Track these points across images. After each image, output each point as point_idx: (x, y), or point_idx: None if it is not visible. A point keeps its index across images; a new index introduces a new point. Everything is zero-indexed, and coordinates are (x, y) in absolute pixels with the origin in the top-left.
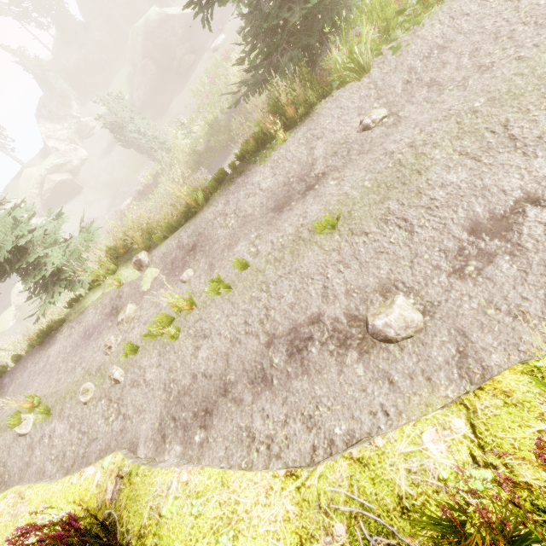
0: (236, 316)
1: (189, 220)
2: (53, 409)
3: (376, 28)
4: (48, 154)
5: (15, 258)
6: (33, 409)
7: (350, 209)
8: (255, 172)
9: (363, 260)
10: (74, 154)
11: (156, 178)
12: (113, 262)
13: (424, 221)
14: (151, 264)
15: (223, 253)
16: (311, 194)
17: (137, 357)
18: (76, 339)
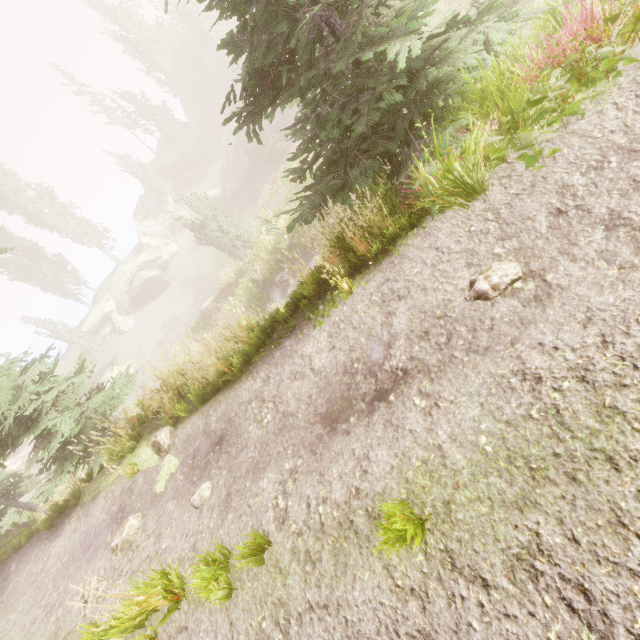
0: None
1: (225, 388)
2: None
3: (494, 123)
4: (142, 250)
5: (24, 426)
6: None
7: (447, 496)
8: (308, 336)
9: None
10: (165, 249)
11: (238, 276)
12: (134, 433)
13: None
14: (172, 448)
15: (246, 481)
16: (382, 411)
17: None
18: (76, 542)
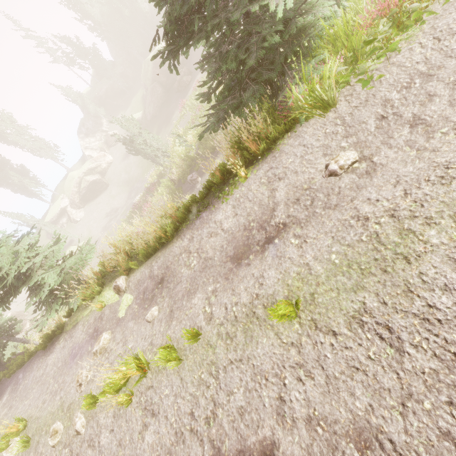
0: (184, 399)
1: (162, 248)
2: (32, 438)
3: (342, 57)
4: (85, 160)
5: (21, 280)
6: (20, 431)
7: (312, 290)
8: (218, 209)
9: (331, 373)
10: (103, 159)
11: (159, 178)
12: (99, 282)
13: (419, 339)
14: (127, 289)
15: (183, 301)
16: (270, 249)
17: (97, 408)
18: (66, 354)
